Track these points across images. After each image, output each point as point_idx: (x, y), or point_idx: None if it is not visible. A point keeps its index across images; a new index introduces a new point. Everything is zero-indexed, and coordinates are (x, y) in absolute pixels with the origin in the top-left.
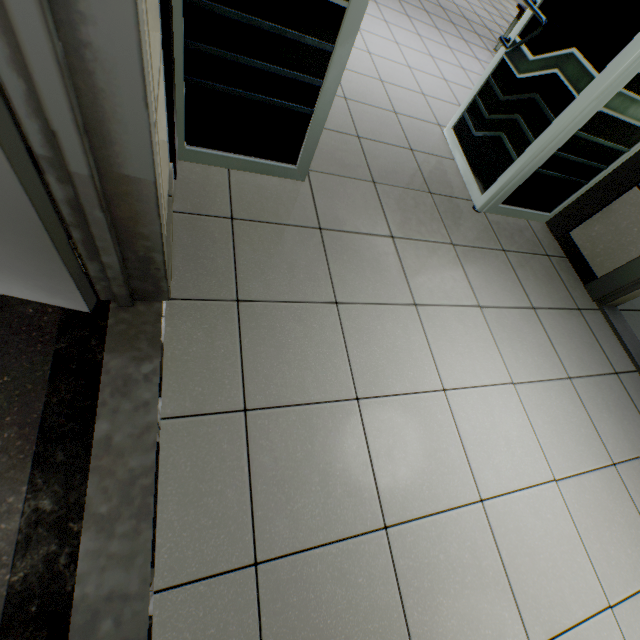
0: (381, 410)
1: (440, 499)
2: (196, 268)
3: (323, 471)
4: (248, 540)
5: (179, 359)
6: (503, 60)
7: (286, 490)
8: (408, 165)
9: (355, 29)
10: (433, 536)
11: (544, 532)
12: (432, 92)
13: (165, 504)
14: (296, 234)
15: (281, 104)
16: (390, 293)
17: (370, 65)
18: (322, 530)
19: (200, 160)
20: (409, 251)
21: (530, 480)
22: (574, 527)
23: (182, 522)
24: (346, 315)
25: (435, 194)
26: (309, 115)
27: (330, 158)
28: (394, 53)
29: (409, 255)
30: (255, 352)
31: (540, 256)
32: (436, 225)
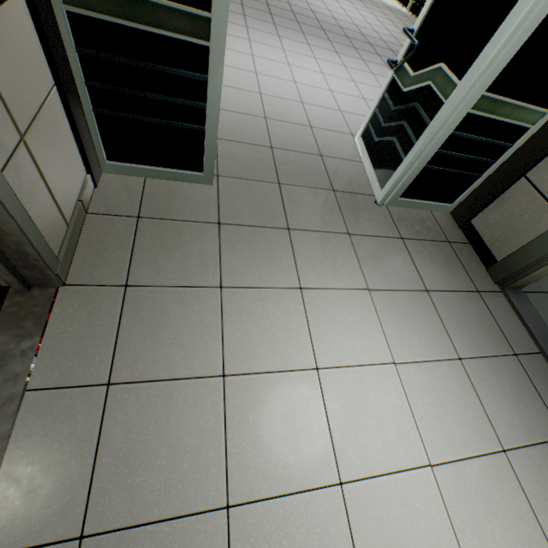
0: (246, 387)
1: (294, 480)
2: (95, 258)
3: (173, 445)
4: (80, 512)
5: (58, 337)
6: (394, 78)
7: (131, 463)
8: (315, 168)
9: (220, 62)
10: (279, 519)
11: (410, 522)
12: (349, 109)
13: (7, 471)
14: (195, 228)
15: (176, 124)
16: (277, 278)
17: (294, 91)
18: (159, 506)
19: (120, 172)
20: (303, 241)
21: (401, 464)
22: (448, 518)
23: (19, 490)
24: (228, 298)
25: (338, 191)
26: (203, 132)
27: (241, 165)
28: (318, 81)
29: (302, 244)
30: (132, 331)
31: (440, 242)
32: (335, 217)
